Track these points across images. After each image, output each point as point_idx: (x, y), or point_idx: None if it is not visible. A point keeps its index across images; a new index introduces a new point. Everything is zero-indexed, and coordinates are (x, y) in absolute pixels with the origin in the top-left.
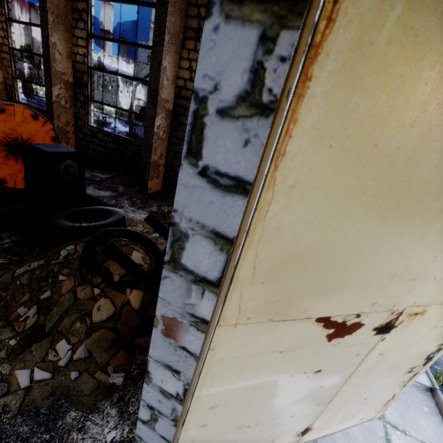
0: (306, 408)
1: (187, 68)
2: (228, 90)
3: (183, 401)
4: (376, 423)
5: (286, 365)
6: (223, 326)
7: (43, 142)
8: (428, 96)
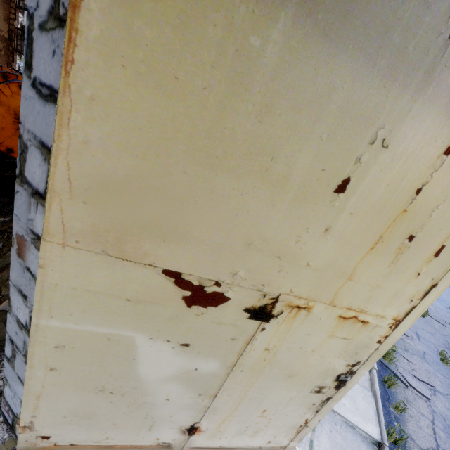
0: (184, 394)
1: None
2: (43, 6)
3: (29, 332)
4: None
5: (140, 321)
6: (48, 242)
7: None
8: (222, 39)
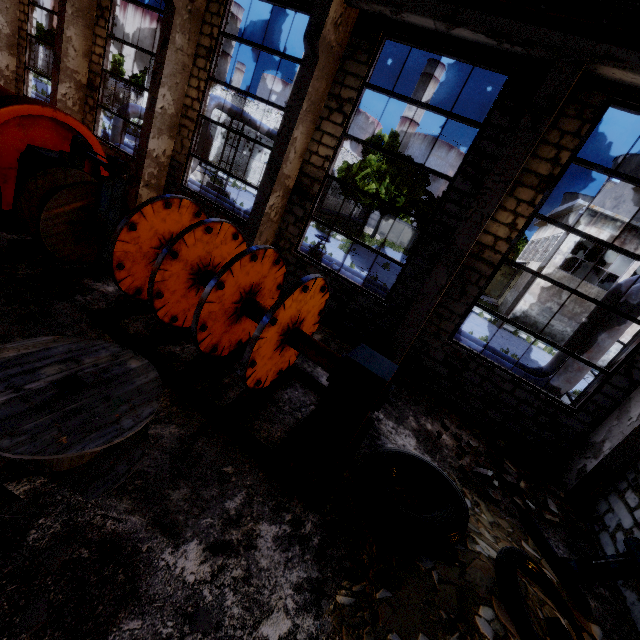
0: None
1: (506, 223)
2: None
3: None
4: None
5: None
6: None
7: (310, 318)
8: None
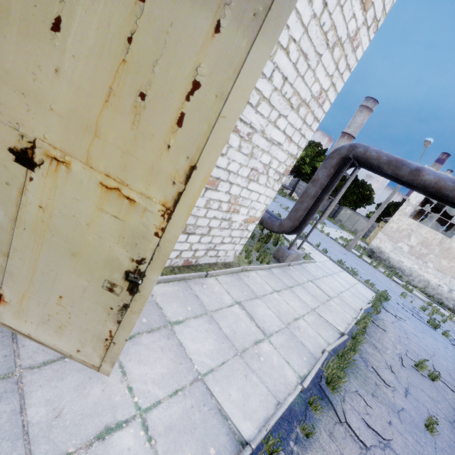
0: None
1: None
2: None
3: None
4: (127, 408)
5: None
6: None
7: None
8: None
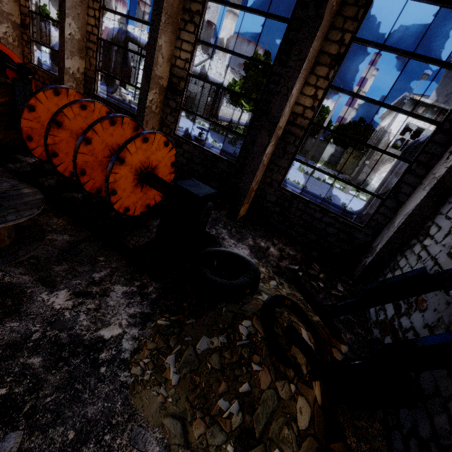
0: None
1: (310, 95)
2: None
3: None
4: None
5: None
6: None
7: (164, 167)
8: None
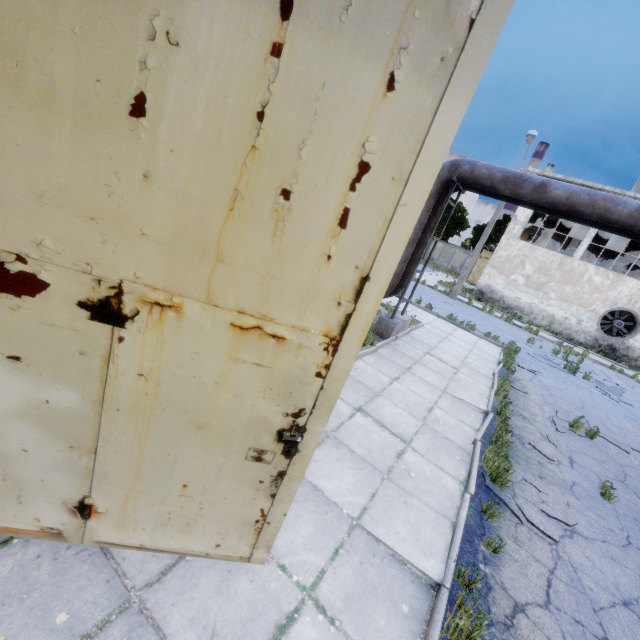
0: (47, 443)
1: None
2: None
3: None
4: (290, 593)
5: None
6: None
7: None
8: None
